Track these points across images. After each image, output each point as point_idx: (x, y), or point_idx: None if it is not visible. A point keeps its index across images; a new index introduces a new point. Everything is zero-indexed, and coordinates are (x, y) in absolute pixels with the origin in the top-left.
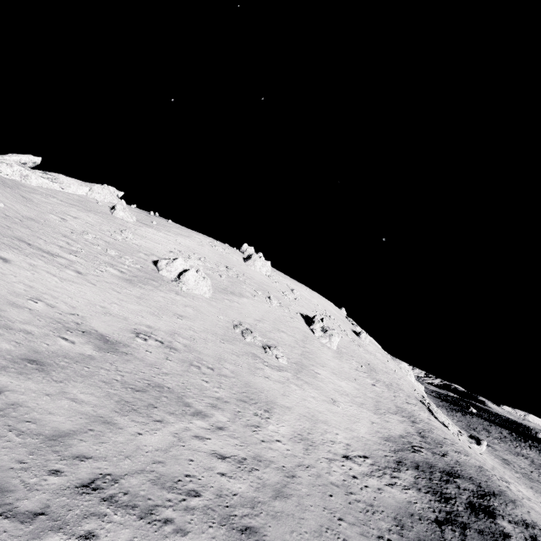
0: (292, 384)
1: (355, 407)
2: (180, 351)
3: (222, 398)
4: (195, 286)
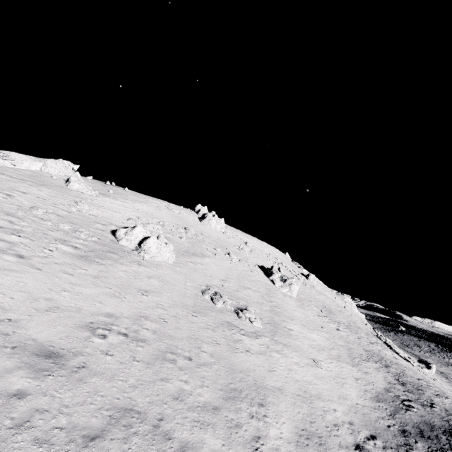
0: (273, 351)
1: (334, 362)
2: (149, 342)
3: (209, 403)
4: (158, 253)
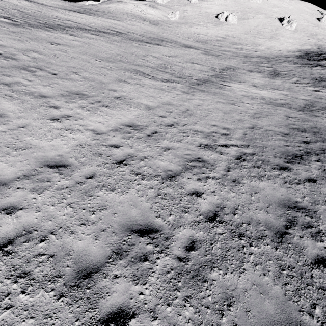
0: (267, 41)
1: (291, 45)
2: (236, 38)
3: (248, 44)
4: (232, 20)
